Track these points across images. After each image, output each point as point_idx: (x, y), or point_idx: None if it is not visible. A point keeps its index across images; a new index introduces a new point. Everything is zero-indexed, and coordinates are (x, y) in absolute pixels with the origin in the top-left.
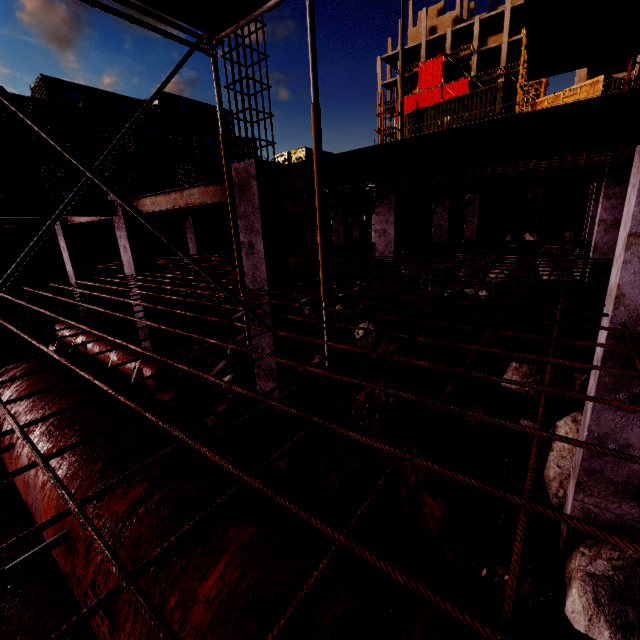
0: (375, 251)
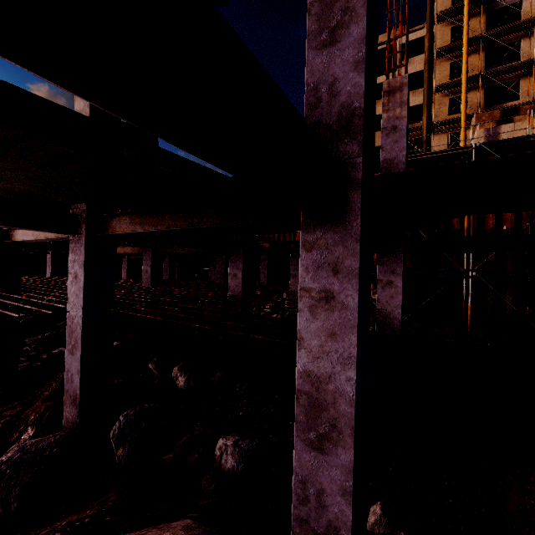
0: (142, 283)
